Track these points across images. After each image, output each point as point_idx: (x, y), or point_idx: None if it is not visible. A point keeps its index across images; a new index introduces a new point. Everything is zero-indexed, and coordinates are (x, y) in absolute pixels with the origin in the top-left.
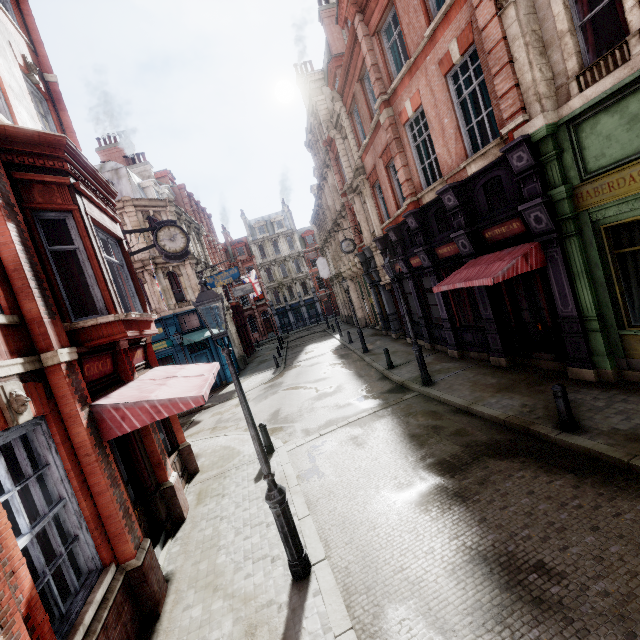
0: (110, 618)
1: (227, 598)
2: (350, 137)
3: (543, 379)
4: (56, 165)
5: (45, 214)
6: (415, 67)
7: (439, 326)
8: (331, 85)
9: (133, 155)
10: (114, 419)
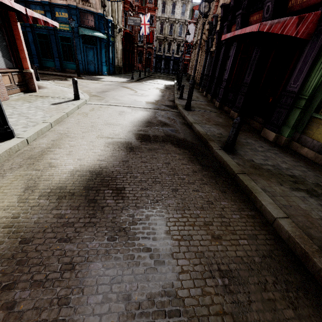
0: None
1: None
2: None
3: (246, 130)
4: None
5: None
6: None
7: (221, 85)
8: None
9: None
10: None
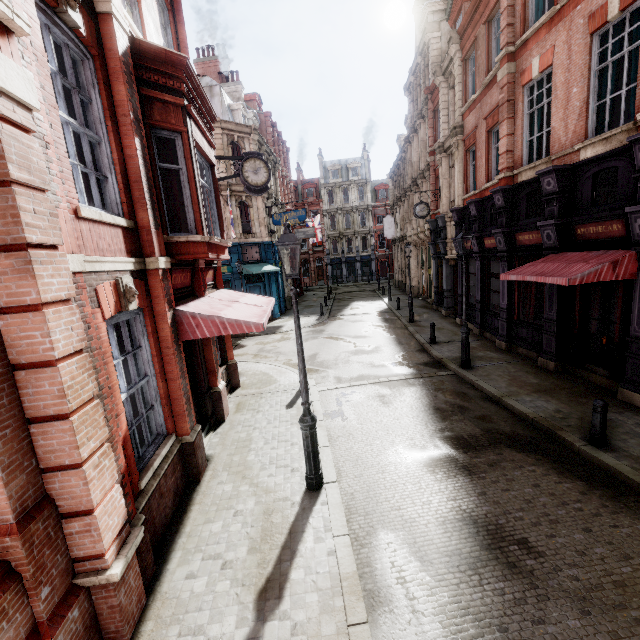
0: (169, 470)
1: (252, 486)
2: (457, 89)
3: (588, 392)
4: (175, 85)
5: (160, 132)
6: (558, 17)
7: (494, 314)
8: (452, 21)
9: (227, 72)
10: (190, 325)
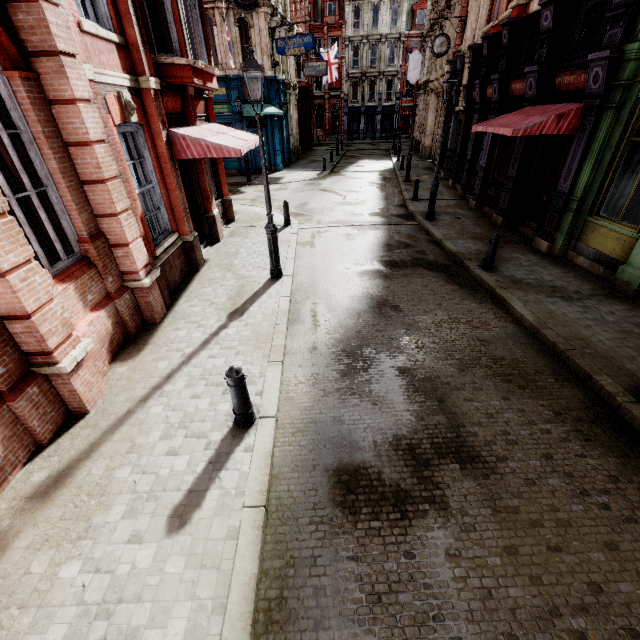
0: (175, 254)
1: (234, 275)
2: None
3: (513, 241)
4: None
5: None
6: None
7: (476, 174)
8: None
9: None
10: (182, 146)
